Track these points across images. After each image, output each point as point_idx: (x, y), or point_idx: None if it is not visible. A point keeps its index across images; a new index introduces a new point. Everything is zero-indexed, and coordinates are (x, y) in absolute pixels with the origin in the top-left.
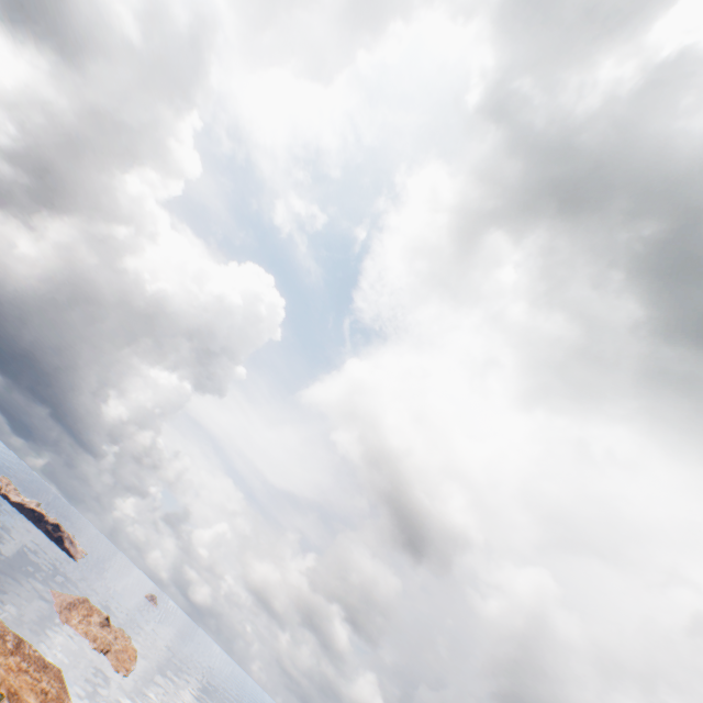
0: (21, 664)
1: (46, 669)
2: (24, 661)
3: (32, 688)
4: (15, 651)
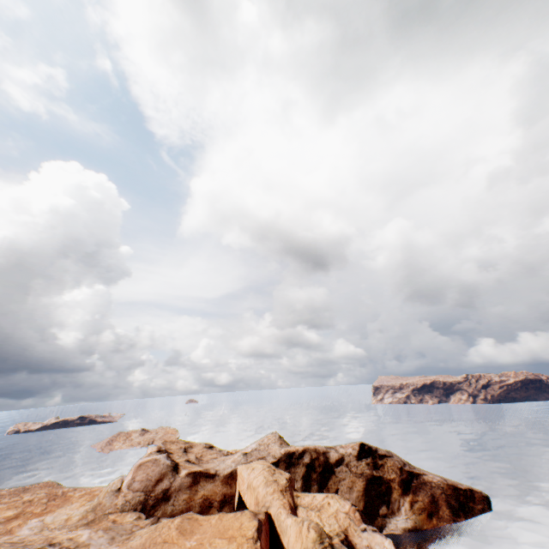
0: None
1: (28, 490)
2: None
3: (8, 508)
4: None
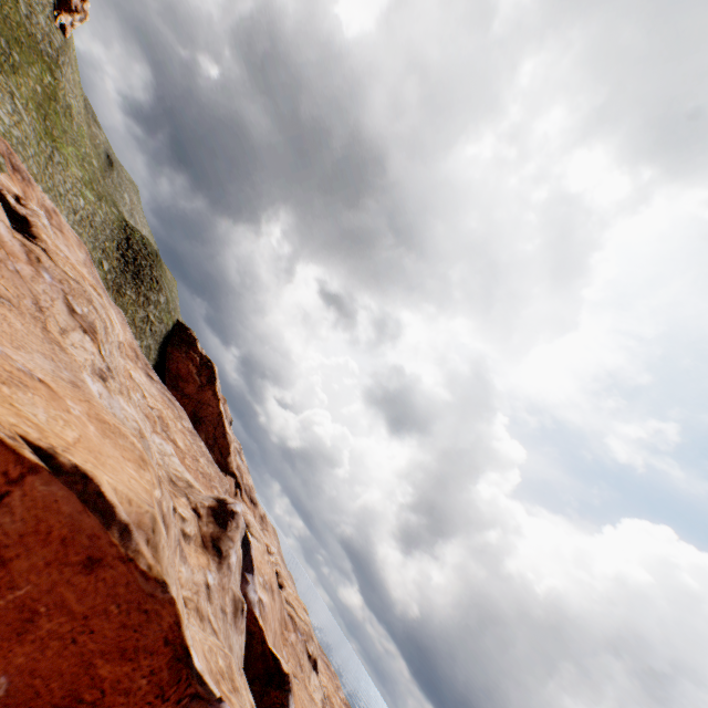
0: None
1: None
2: None
3: None
4: (343, 702)
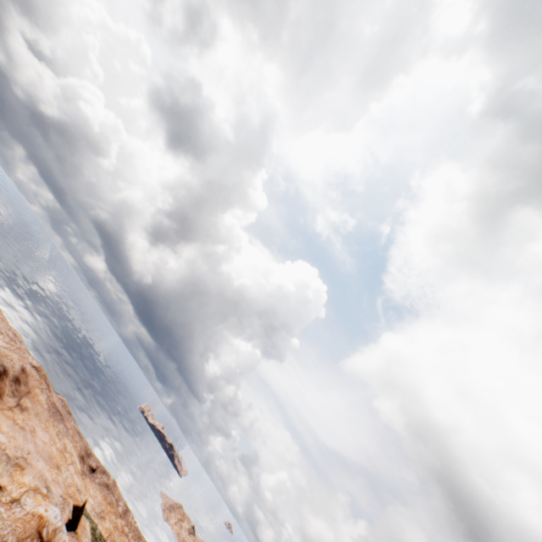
0: (124, 527)
1: (139, 540)
2: (127, 526)
3: None
4: (123, 516)
